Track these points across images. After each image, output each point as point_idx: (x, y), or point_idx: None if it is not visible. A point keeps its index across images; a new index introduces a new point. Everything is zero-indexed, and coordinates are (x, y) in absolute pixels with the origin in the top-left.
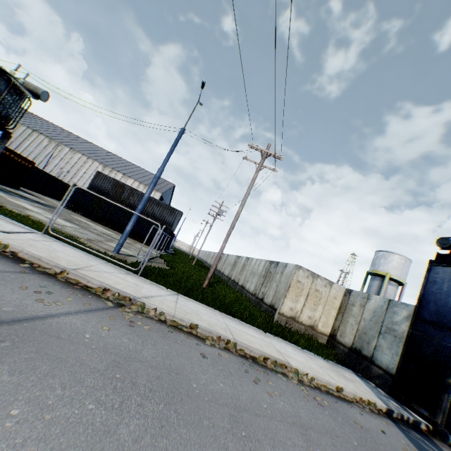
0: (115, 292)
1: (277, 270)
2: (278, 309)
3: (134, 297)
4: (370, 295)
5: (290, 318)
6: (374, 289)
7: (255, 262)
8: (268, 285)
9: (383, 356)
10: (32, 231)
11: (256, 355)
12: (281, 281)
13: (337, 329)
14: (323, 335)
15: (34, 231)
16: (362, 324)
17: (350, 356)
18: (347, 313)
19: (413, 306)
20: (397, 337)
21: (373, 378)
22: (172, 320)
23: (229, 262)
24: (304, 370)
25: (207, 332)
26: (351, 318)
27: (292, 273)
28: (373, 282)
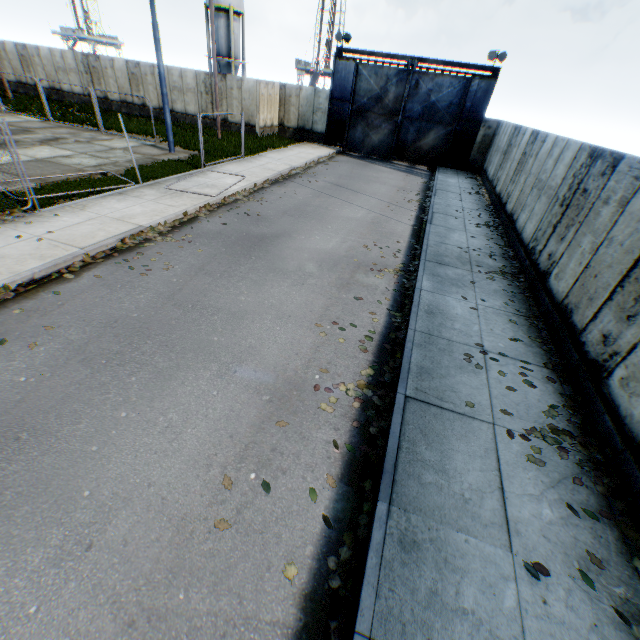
0: (291, 170)
1: (230, 86)
2: (258, 126)
3: (294, 167)
4: (302, 87)
5: (264, 128)
6: (223, 34)
7: (167, 72)
8: (224, 104)
9: (318, 127)
10: (214, 171)
11: (317, 161)
12: (245, 99)
13: (284, 119)
14: (276, 128)
15: (210, 170)
16: (301, 111)
17: (299, 134)
18: (288, 105)
19: (329, 91)
20: (324, 113)
21: (316, 141)
22: (303, 167)
23: (58, 66)
24: (324, 155)
25: (308, 163)
26: (292, 109)
27: (258, 90)
28: (219, 23)
